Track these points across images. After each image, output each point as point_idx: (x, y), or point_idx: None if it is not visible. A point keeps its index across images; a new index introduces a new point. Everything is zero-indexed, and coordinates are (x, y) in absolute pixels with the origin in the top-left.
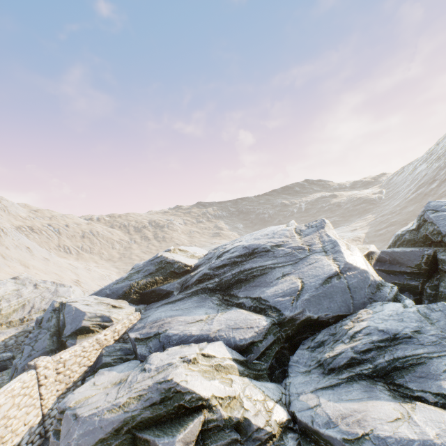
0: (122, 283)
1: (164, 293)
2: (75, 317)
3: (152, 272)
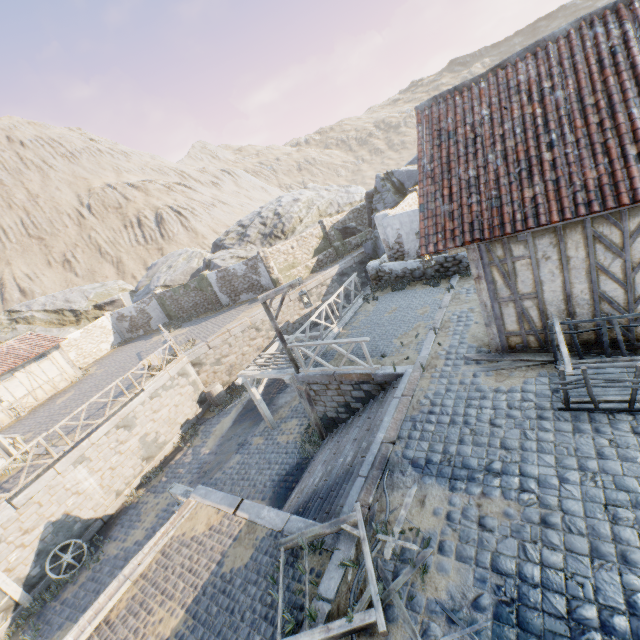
0: None
1: None
2: (409, 176)
3: None
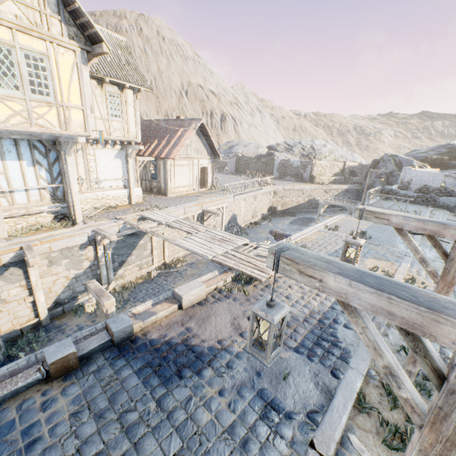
0: (421, 154)
1: (451, 166)
2: (406, 161)
3: (441, 153)
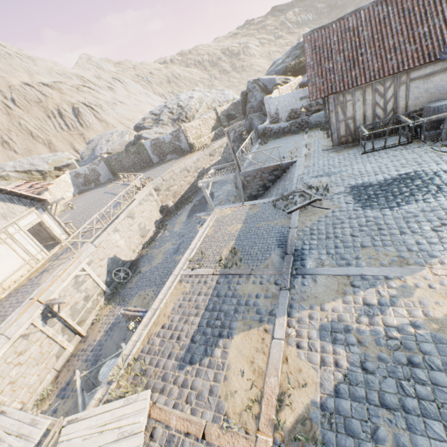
0: (280, 66)
1: None
2: (269, 81)
3: (297, 56)
